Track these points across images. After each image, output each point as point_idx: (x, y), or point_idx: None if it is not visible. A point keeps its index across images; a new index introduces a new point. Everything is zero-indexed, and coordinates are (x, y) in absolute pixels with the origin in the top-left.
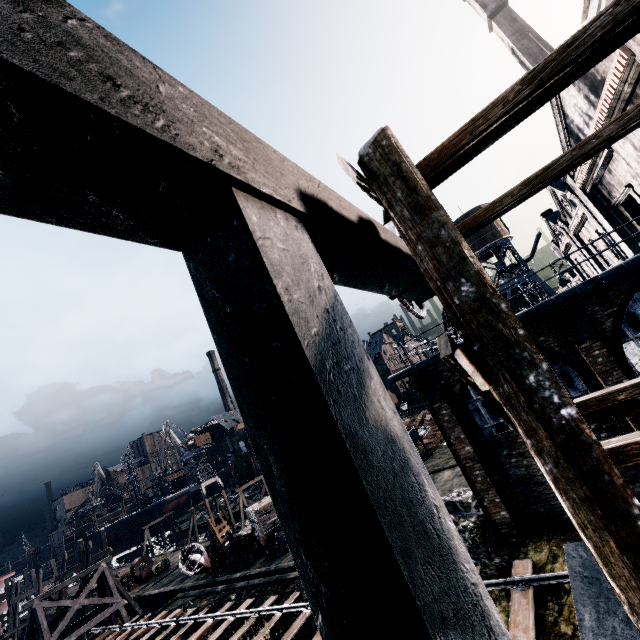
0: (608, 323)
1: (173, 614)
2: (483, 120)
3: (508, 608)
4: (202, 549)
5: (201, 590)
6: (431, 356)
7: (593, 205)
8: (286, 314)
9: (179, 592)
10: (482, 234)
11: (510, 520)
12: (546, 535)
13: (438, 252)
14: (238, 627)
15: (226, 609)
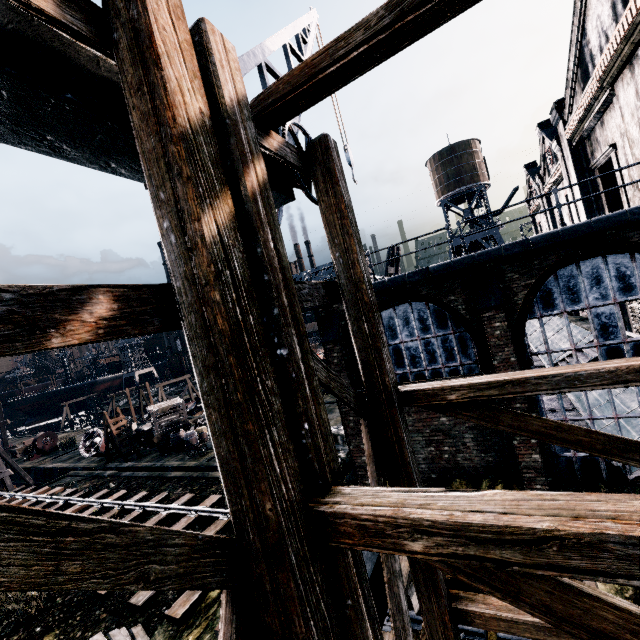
0: (521, 295)
1: (53, 491)
2: None
3: None
4: (102, 436)
5: (90, 472)
6: None
7: (572, 163)
8: None
9: (72, 470)
10: (461, 174)
11: None
12: None
13: None
14: (101, 515)
15: (99, 496)
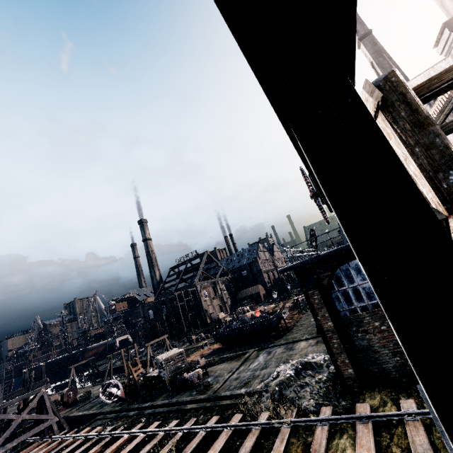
0: None
1: (95, 430)
2: (438, 80)
3: (353, 435)
4: (119, 384)
5: (117, 414)
6: (310, 257)
7: None
8: (399, 159)
9: (99, 415)
10: None
11: (354, 376)
12: (377, 388)
13: (432, 153)
14: (148, 441)
15: (138, 428)
